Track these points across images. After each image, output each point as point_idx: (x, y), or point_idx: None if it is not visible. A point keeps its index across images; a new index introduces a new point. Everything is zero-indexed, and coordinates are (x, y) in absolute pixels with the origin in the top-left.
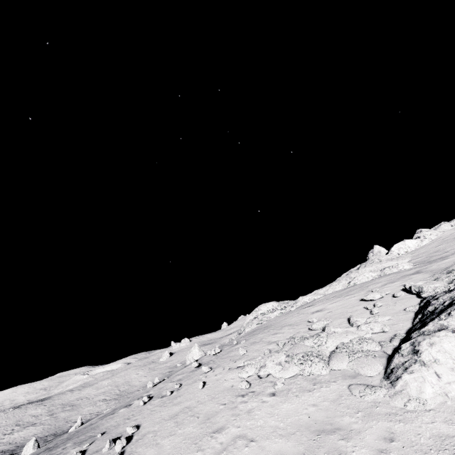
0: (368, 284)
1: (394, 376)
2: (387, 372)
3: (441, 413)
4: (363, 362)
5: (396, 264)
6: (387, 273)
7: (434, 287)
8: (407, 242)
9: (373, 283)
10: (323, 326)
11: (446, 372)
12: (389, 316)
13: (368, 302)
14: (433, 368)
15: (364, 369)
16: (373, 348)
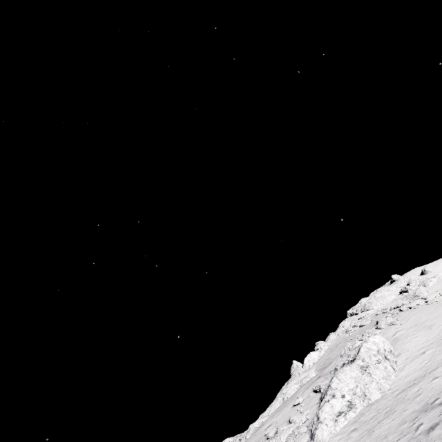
0: (295, 394)
1: (313, 435)
2: (311, 437)
3: (330, 441)
4: (300, 437)
5: (307, 374)
6: (304, 382)
7: (325, 384)
8: (311, 354)
9: (298, 392)
10: (275, 432)
11: (329, 422)
12: (309, 410)
13: (297, 406)
14: (324, 422)
15: (301, 440)
16: (304, 429)
